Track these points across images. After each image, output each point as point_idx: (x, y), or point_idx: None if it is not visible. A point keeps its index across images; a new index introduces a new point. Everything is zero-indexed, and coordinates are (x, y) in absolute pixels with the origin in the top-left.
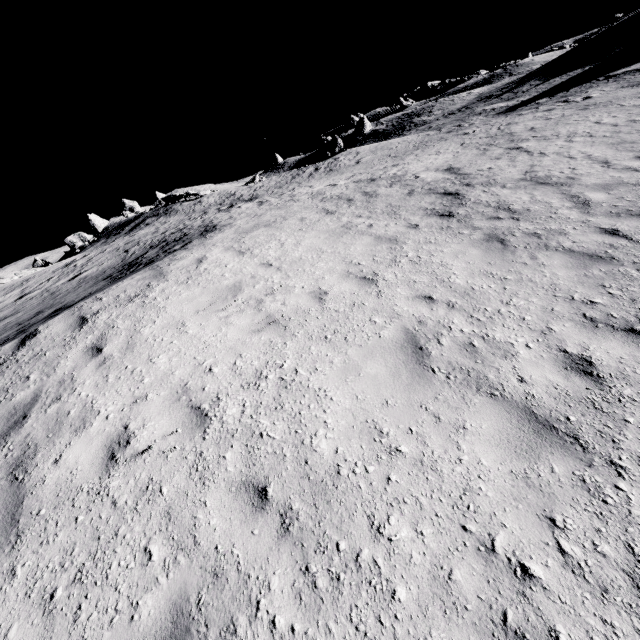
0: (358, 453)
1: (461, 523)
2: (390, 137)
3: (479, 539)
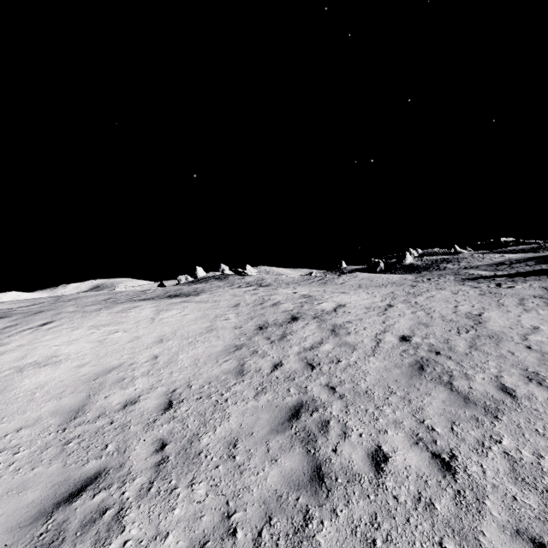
0: (27, 388)
1: (6, 416)
2: (413, 272)
3: (0, 422)
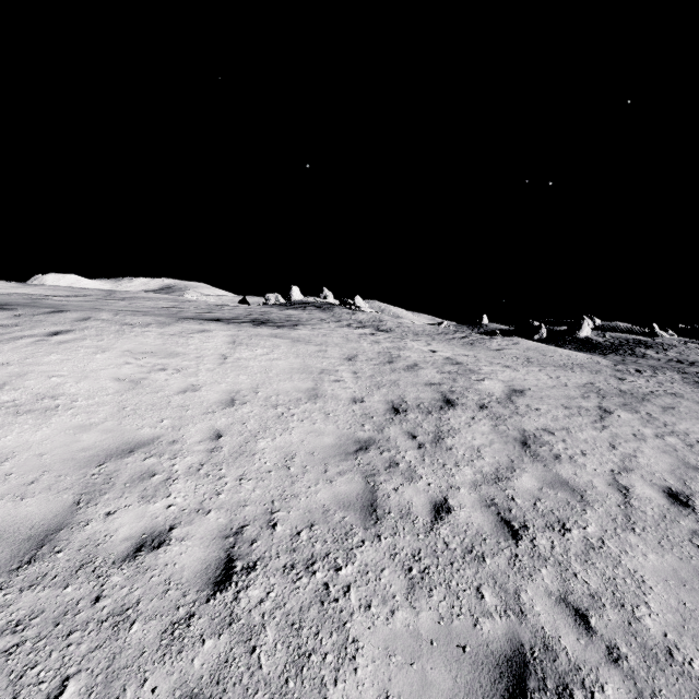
0: None
1: None
2: (593, 351)
3: None
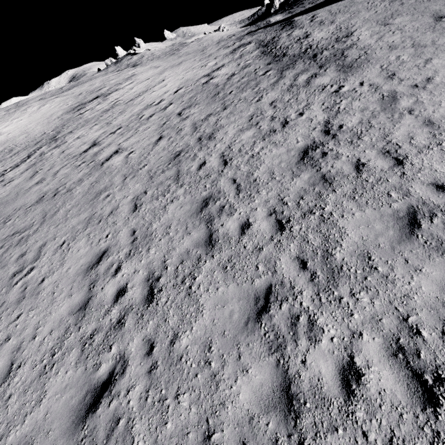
0: None
1: None
2: (281, 13)
3: None
